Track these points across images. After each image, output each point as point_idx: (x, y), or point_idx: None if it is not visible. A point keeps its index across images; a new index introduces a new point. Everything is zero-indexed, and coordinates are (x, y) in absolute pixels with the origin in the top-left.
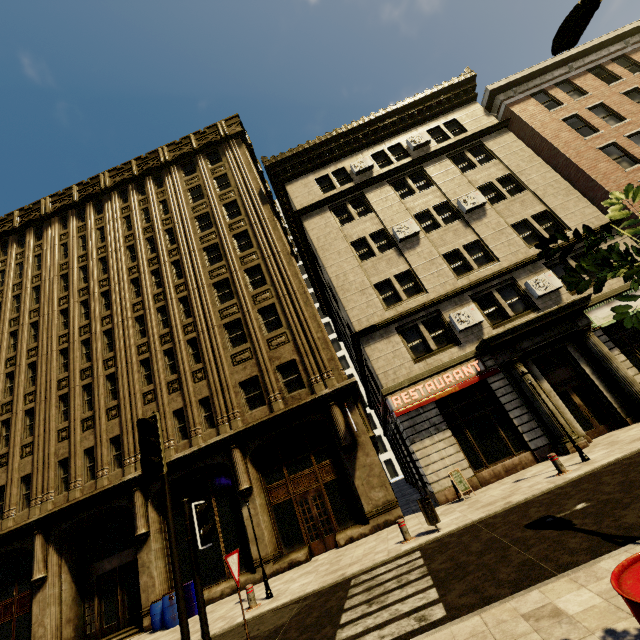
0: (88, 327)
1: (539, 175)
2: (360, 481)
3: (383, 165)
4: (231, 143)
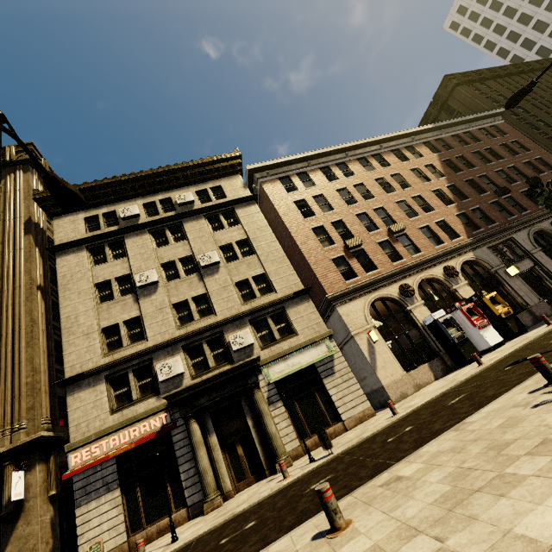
0: None
1: (267, 243)
2: None
3: (152, 214)
4: (17, 168)
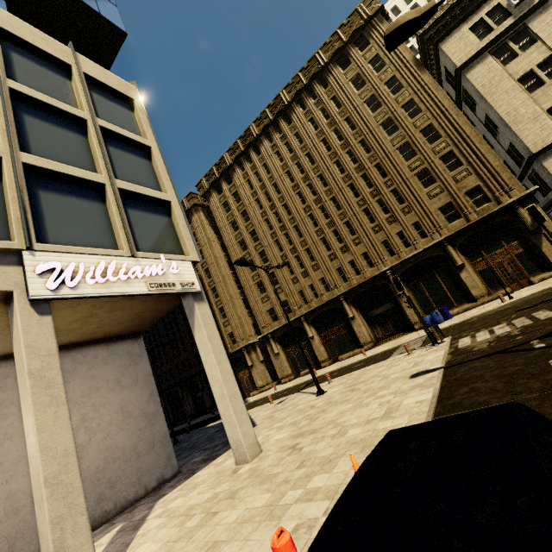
0: (319, 199)
1: None
2: (546, 248)
3: None
4: (373, 22)
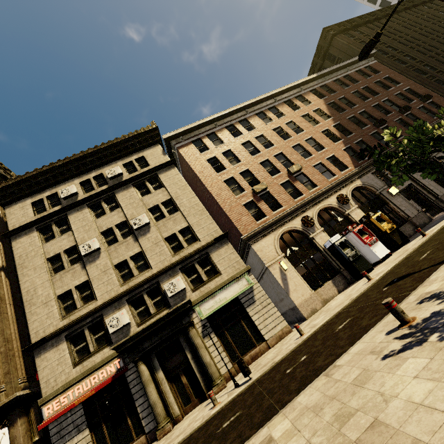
0: None
1: (187, 200)
2: None
3: (89, 190)
4: None
